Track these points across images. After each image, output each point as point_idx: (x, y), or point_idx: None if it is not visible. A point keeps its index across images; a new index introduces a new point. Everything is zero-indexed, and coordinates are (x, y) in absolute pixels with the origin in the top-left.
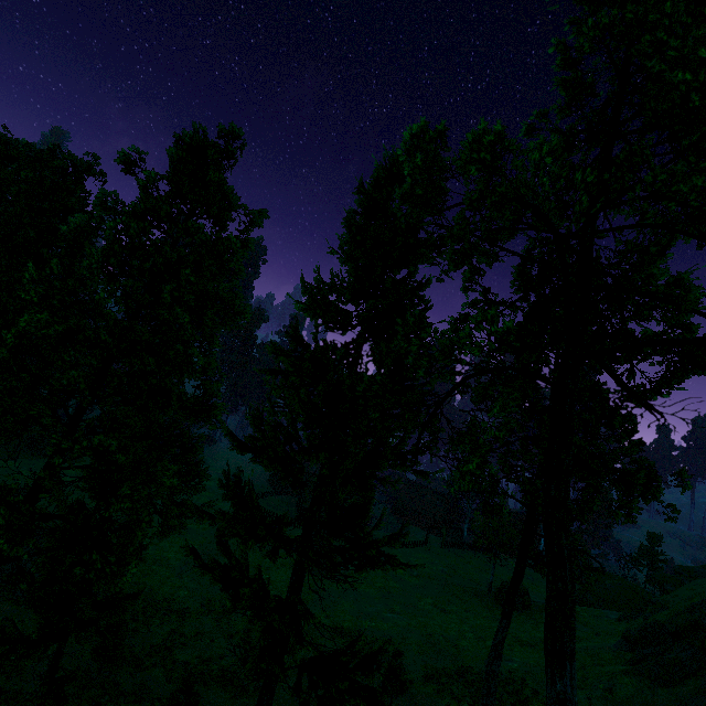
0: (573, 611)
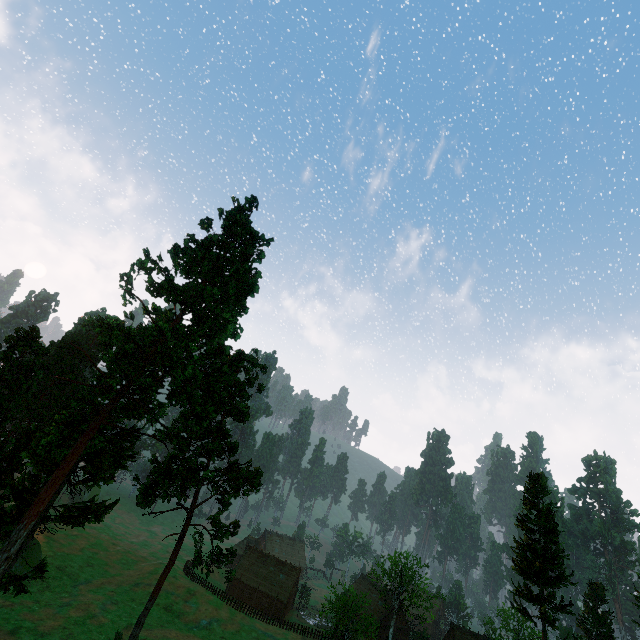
0: (37, 503)
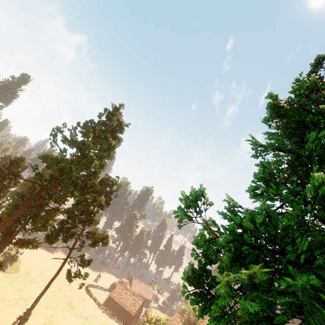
0: None
